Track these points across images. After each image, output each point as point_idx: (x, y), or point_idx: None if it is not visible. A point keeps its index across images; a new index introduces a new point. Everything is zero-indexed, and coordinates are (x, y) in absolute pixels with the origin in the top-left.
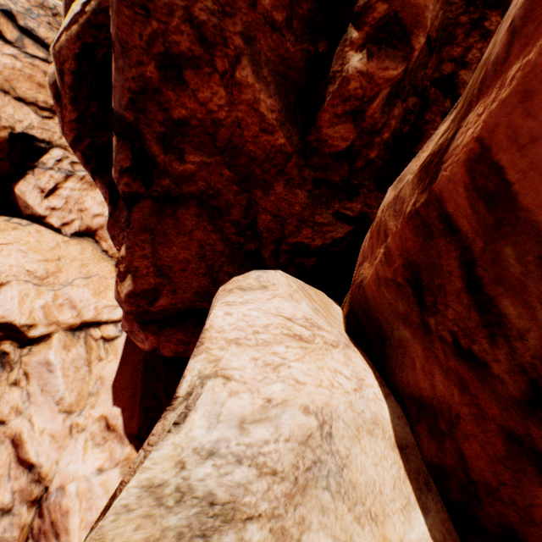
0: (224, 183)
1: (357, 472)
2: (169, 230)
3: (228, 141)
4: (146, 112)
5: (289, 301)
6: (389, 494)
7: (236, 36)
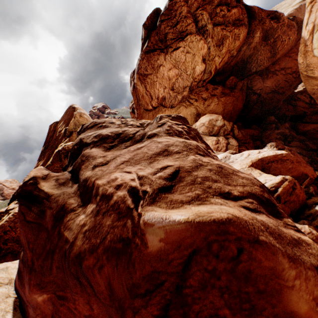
0: (18, 247)
1: (10, 271)
2: (3, 262)
3: (17, 239)
4: (1, 239)
5: (18, 261)
6: (15, 274)
7: (18, 225)
